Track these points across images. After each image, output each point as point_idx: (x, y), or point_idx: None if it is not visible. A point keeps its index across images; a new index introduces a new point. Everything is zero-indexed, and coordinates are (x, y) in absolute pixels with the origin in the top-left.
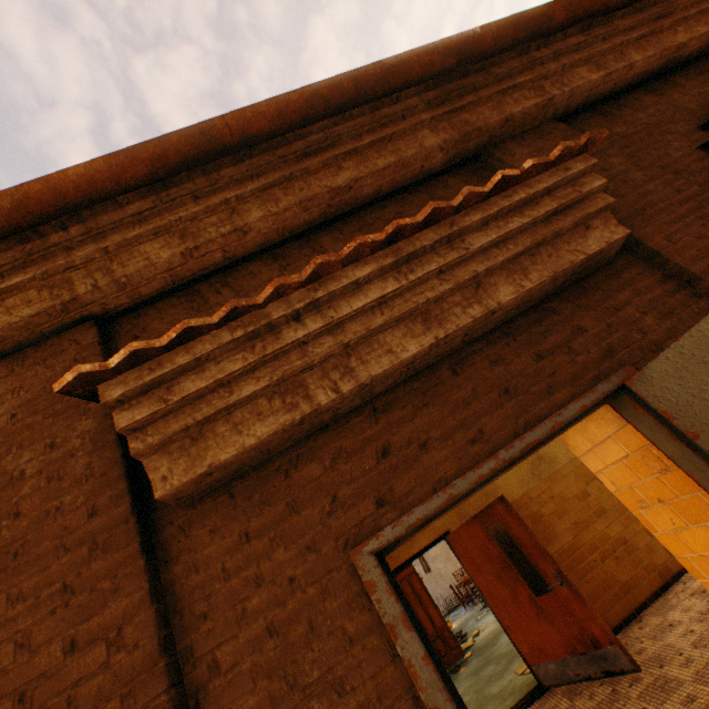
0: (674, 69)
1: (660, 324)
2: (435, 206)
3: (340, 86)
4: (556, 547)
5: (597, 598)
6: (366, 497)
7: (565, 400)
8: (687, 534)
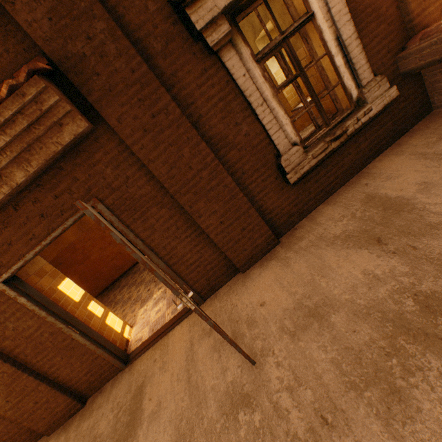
0: None
1: (114, 172)
2: None
3: None
4: None
5: None
6: None
7: (69, 216)
8: None
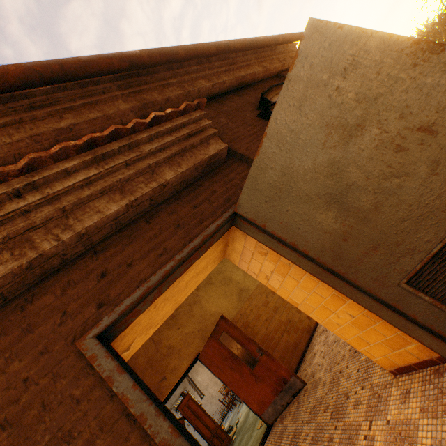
0: (245, 87)
1: None
2: (116, 128)
3: (50, 67)
4: (259, 337)
5: (284, 357)
6: (90, 305)
7: (209, 224)
8: (285, 284)
